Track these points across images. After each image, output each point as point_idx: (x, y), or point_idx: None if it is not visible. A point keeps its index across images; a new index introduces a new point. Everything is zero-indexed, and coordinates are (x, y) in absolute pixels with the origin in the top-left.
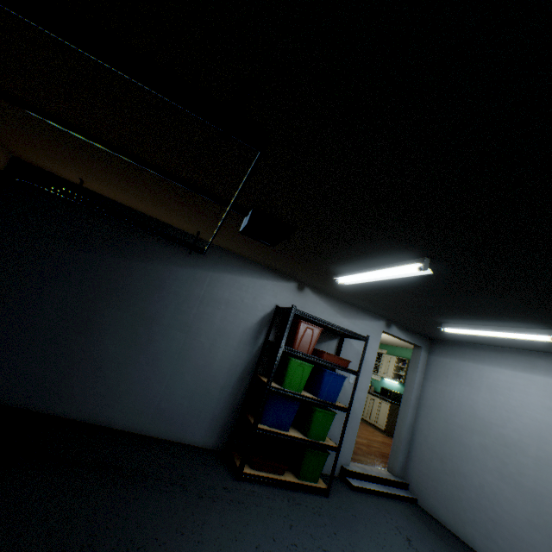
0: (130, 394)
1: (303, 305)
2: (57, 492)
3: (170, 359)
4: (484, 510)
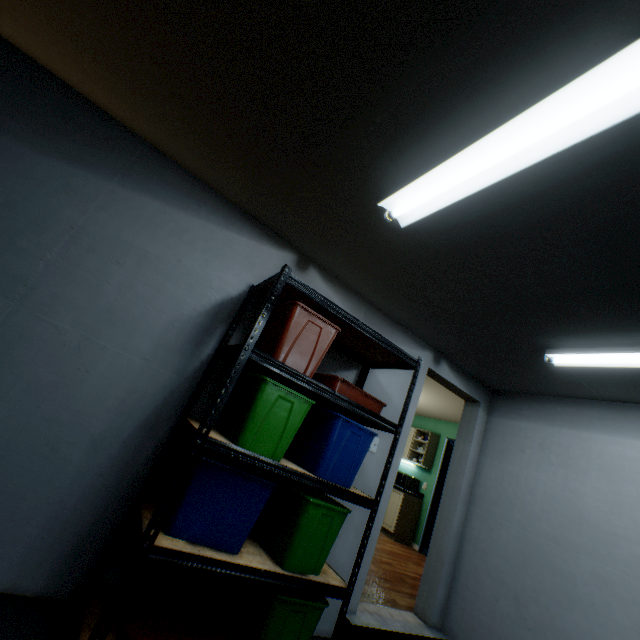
0: None
1: None
2: None
3: None
4: None
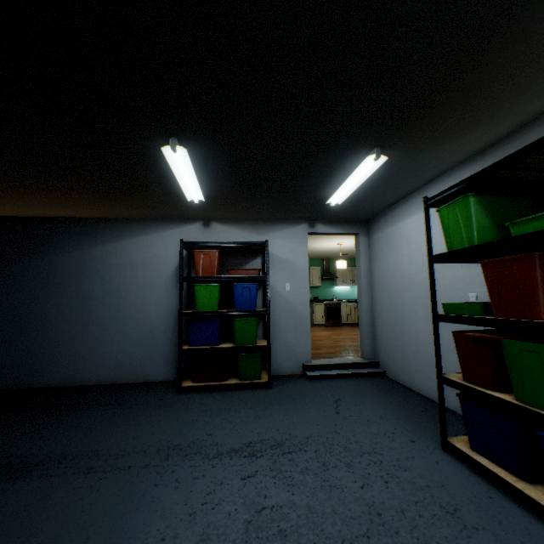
0: (92, 357)
1: (215, 239)
2: (5, 424)
3: (112, 322)
4: (422, 356)
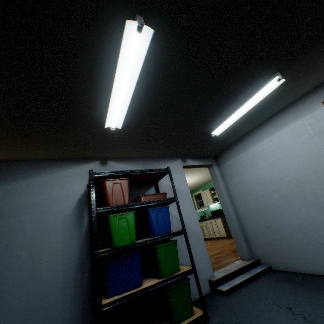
0: None
1: None
2: None
3: None
4: (314, 240)
